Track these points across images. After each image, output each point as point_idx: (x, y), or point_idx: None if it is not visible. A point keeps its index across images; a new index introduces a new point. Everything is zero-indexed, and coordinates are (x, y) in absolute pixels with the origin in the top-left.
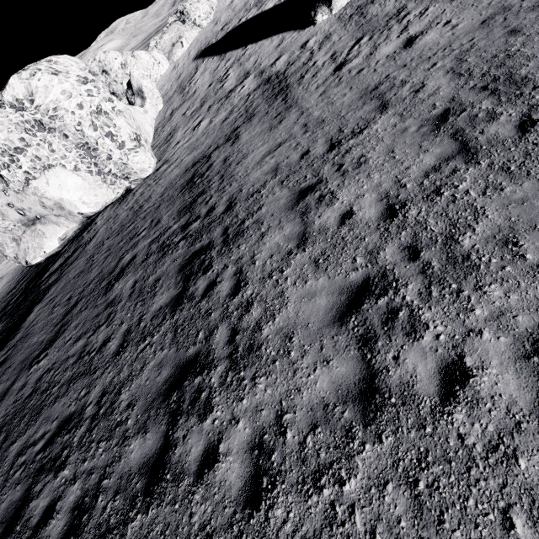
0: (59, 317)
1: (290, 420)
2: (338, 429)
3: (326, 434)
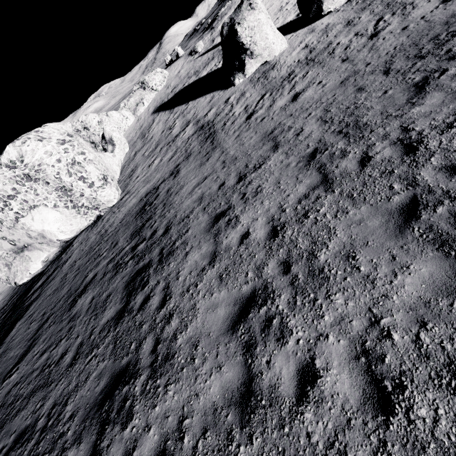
0: (33, 331)
1: (188, 425)
2: (222, 432)
3: (213, 438)
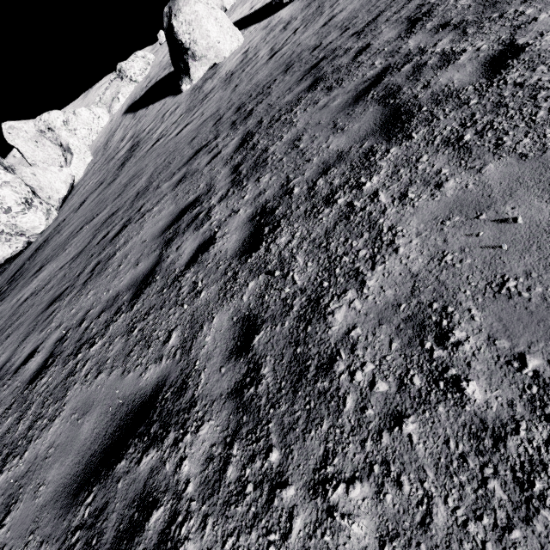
0: None
1: None
2: None
3: None
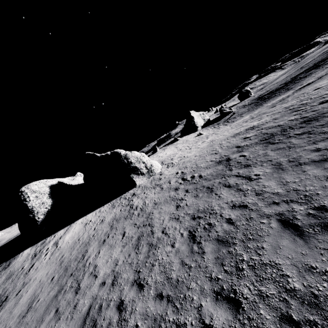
0: (306, 67)
1: None
2: None
3: None
